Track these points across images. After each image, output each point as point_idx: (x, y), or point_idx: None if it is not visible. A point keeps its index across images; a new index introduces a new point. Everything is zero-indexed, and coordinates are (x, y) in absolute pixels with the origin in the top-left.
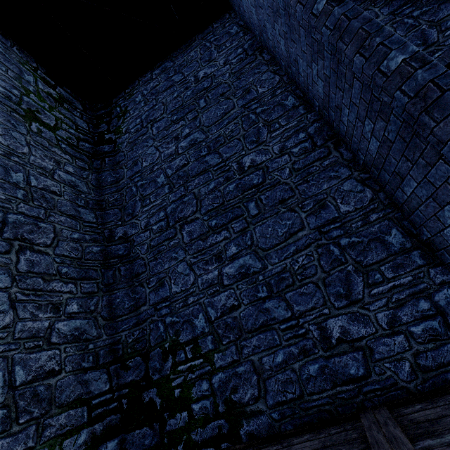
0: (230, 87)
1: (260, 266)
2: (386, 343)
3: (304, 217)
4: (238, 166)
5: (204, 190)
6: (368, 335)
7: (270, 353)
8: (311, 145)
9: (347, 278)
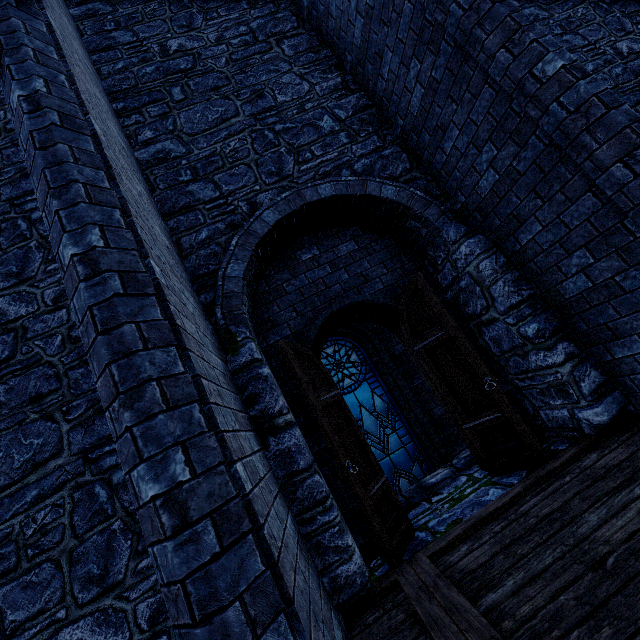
0: None
1: None
2: None
3: (65, 431)
4: None
5: None
6: None
7: None
8: None
9: (109, 544)
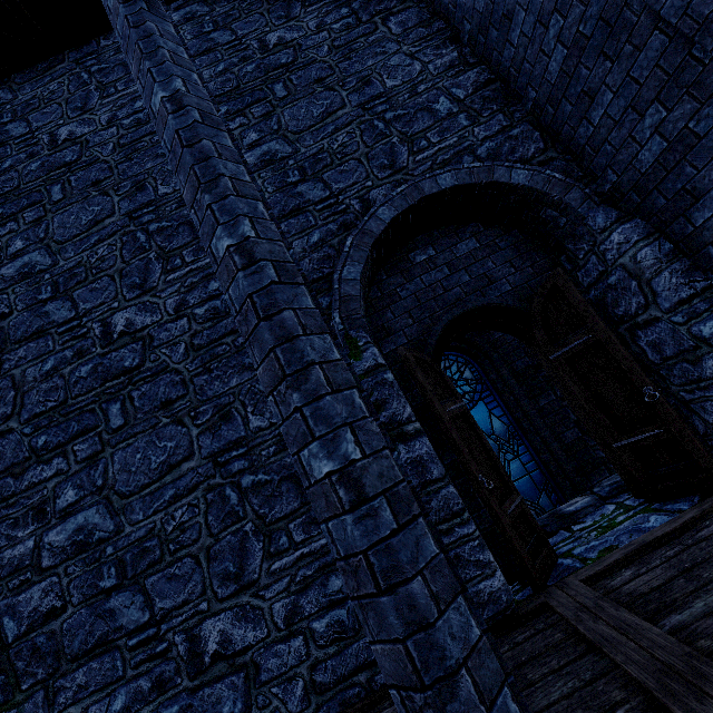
0: (111, 172)
1: (112, 528)
2: (279, 653)
3: (195, 436)
4: (103, 331)
5: (33, 373)
6: (257, 643)
7: (104, 696)
8: (224, 306)
9: (243, 544)
